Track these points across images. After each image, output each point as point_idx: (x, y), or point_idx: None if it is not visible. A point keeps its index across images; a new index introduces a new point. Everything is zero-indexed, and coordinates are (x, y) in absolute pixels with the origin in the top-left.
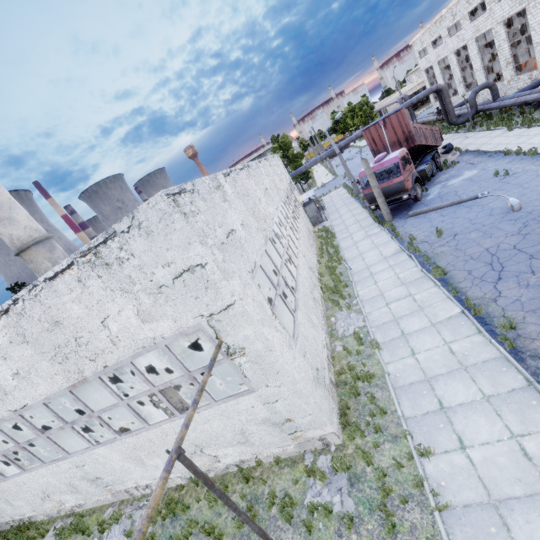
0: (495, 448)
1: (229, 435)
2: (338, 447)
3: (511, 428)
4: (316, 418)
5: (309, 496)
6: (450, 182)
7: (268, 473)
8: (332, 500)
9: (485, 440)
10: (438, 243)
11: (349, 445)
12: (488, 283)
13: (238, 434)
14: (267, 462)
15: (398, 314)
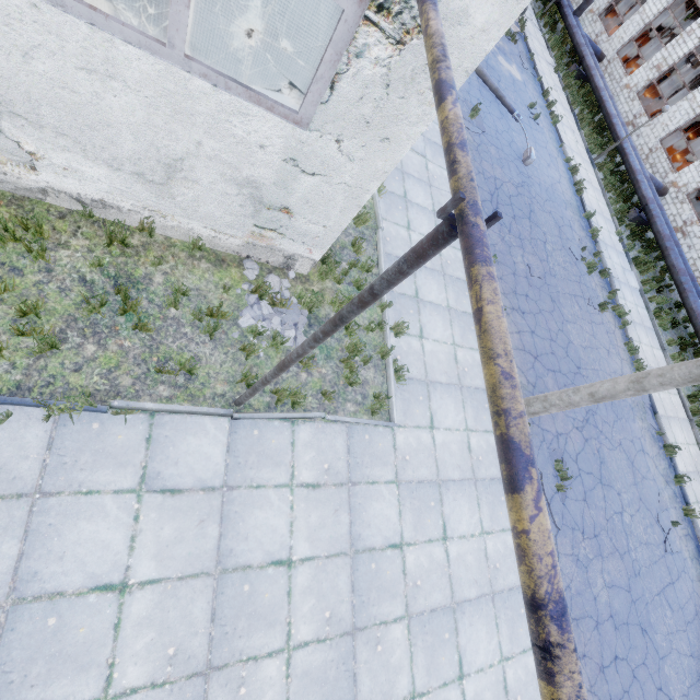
0: (441, 347)
1: (132, 148)
2: (300, 277)
3: (455, 338)
4: (324, 236)
5: (249, 316)
6: (501, 58)
7: (163, 253)
8: (282, 332)
9: (437, 339)
10: (467, 123)
11: (315, 283)
12: (484, 212)
13: (159, 160)
14: (159, 234)
15: (407, 168)
